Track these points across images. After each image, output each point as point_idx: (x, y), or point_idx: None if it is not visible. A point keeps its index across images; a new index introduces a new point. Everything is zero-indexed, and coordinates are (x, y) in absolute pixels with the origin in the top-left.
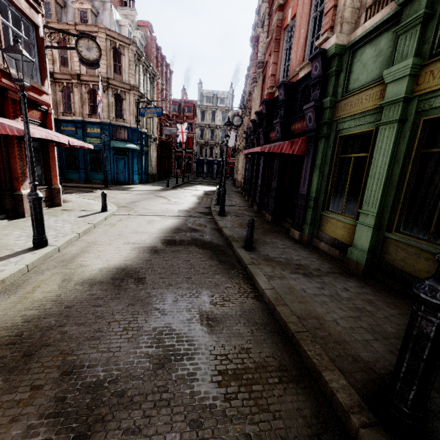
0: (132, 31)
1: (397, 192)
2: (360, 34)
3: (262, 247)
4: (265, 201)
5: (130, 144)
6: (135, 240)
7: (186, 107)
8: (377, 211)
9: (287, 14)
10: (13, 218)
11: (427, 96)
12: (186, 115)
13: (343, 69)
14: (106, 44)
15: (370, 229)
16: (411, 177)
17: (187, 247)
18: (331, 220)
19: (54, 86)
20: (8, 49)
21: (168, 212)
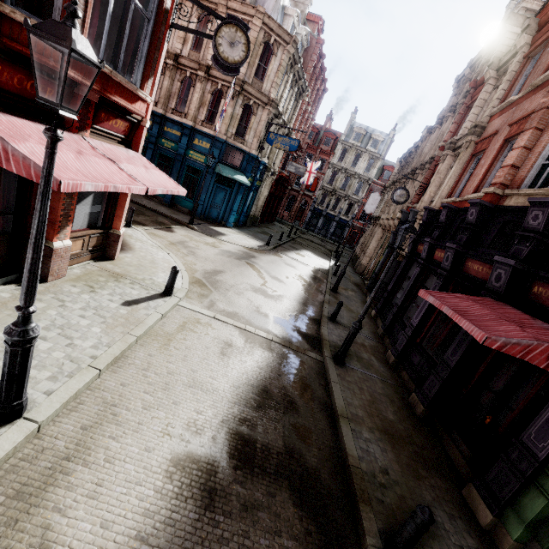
0: (297, 25)
1: None
2: None
3: None
4: (415, 359)
5: (241, 176)
6: (187, 421)
7: (325, 138)
8: None
9: None
10: None
11: None
12: (322, 148)
13: None
14: (259, 35)
15: None
16: None
17: (272, 492)
18: None
19: (174, 73)
20: (44, 27)
21: (257, 322)
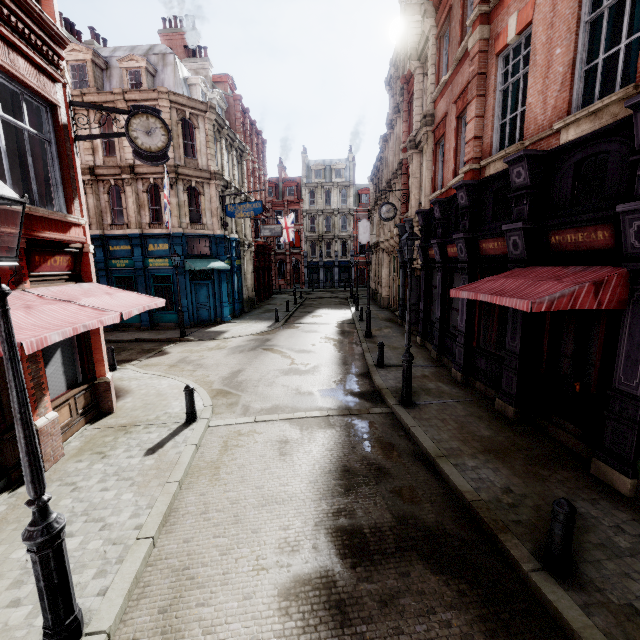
0: (207, 91)
1: None
2: None
3: (581, 552)
4: (481, 364)
5: (216, 262)
6: (276, 544)
7: (287, 188)
8: None
9: (503, 26)
10: (20, 482)
11: None
12: (288, 200)
13: None
14: (171, 115)
15: None
16: None
17: (404, 571)
18: None
19: (96, 187)
20: None
21: (304, 404)
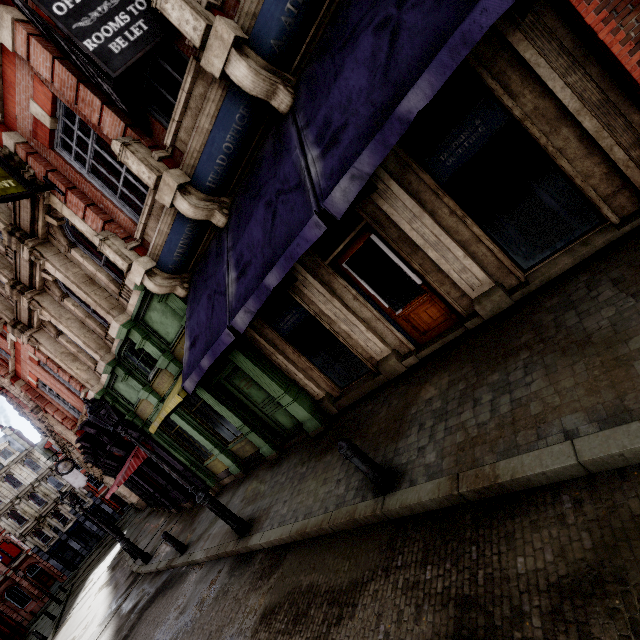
0: None
1: (208, 430)
2: (105, 381)
3: (193, 535)
4: (174, 496)
5: None
6: None
7: None
8: (213, 445)
9: (28, 379)
10: None
11: (167, 394)
12: None
13: (117, 397)
14: None
15: (222, 455)
16: (204, 421)
17: (140, 621)
18: (212, 464)
19: None
20: None
21: None
